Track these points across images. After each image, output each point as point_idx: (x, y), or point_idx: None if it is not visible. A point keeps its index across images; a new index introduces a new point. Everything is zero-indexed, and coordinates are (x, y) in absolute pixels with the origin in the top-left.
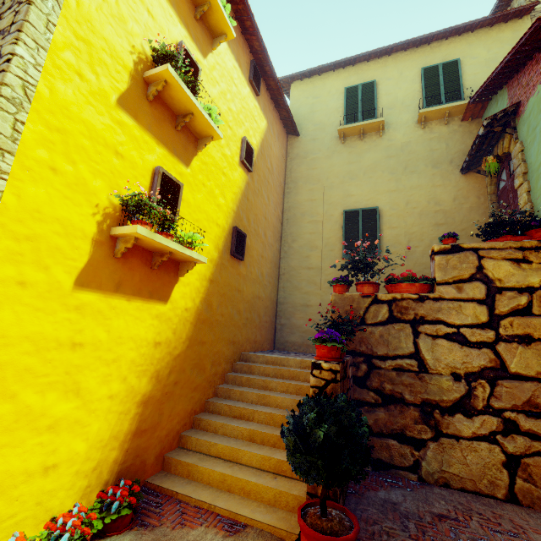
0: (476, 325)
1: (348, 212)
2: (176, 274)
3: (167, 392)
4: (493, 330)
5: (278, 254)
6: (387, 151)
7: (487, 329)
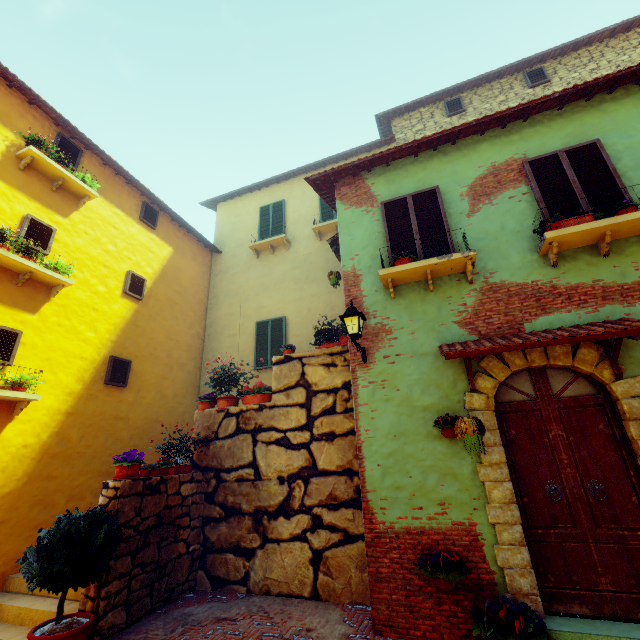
0: (298, 427)
1: (260, 323)
2: (10, 413)
3: None
4: (309, 430)
5: (198, 372)
6: (293, 263)
7: (305, 430)
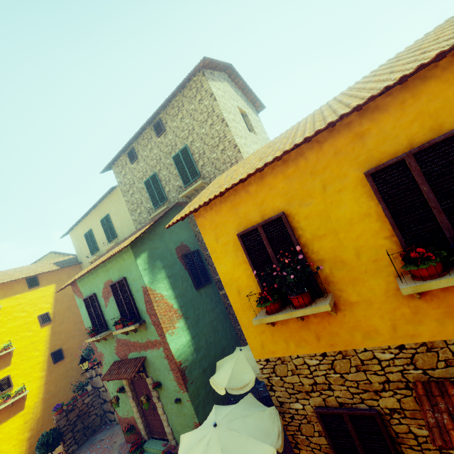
0: None
1: None
2: (24, 398)
3: (40, 430)
4: None
5: None
6: None
7: None
